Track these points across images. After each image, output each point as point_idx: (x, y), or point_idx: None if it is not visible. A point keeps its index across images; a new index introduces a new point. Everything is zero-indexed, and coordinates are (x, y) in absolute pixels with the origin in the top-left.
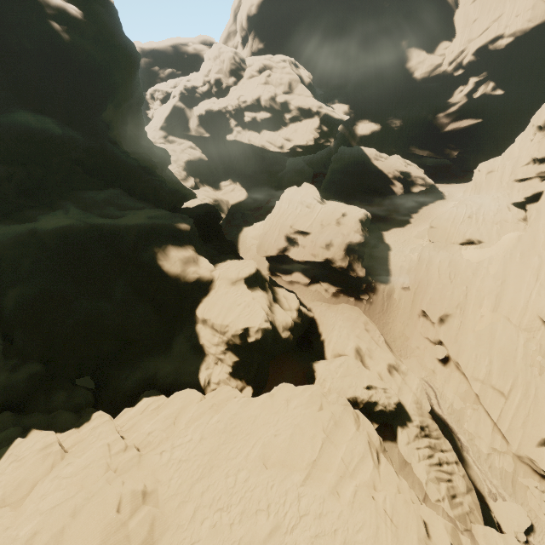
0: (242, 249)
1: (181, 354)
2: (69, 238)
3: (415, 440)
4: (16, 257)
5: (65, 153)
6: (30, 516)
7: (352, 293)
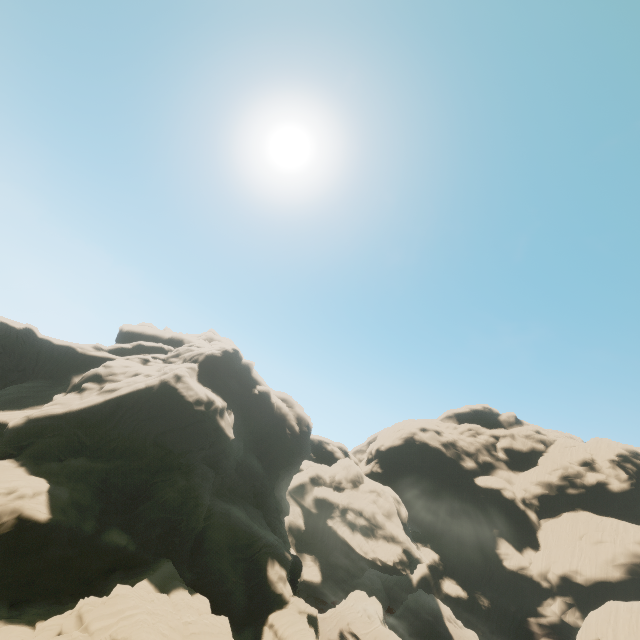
0: None
1: (248, 638)
2: (239, 522)
3: None
4: (219, 516)
5: (255, 480)
6: (206, 618)
7: None
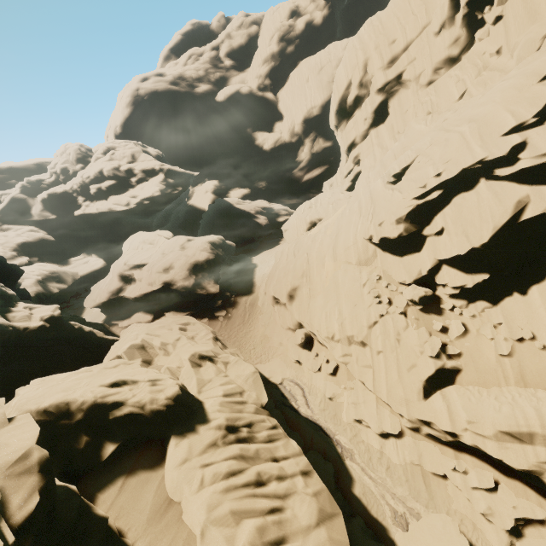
0: (86, 316)
1: None
2: None
3: (207, 452)
4: None
5: None
6: None
7: (205, 314)
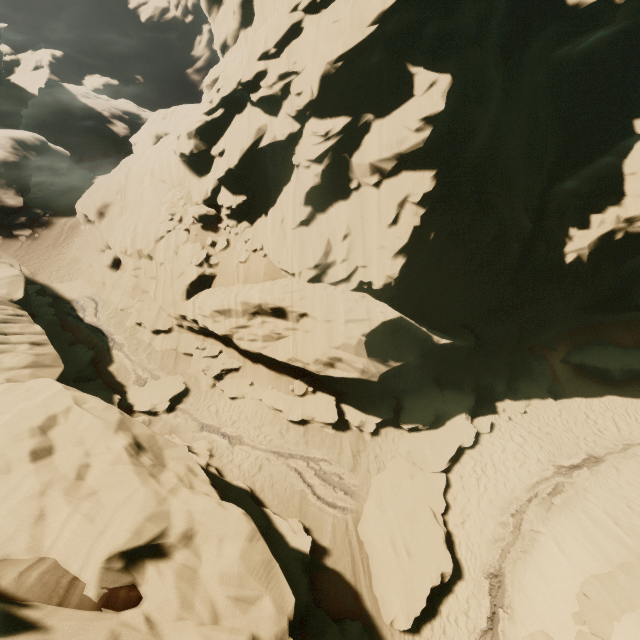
0: None
1: None
2: None
3: None
4: None
5: None
6: None
7: None
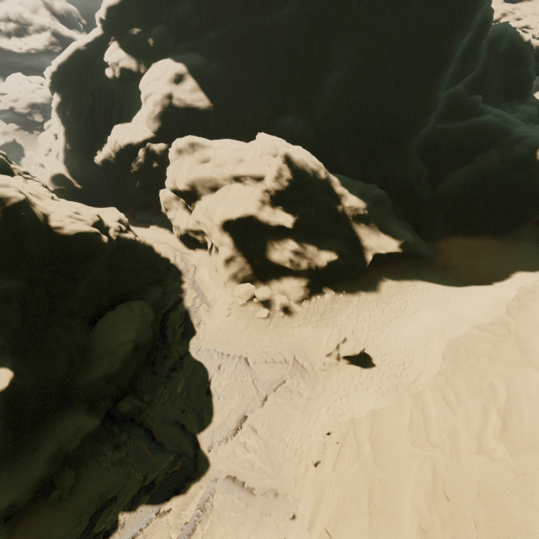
0: None
1: None
2: None
3: None
4: None
5: None
6: None
7: (29, 130)
